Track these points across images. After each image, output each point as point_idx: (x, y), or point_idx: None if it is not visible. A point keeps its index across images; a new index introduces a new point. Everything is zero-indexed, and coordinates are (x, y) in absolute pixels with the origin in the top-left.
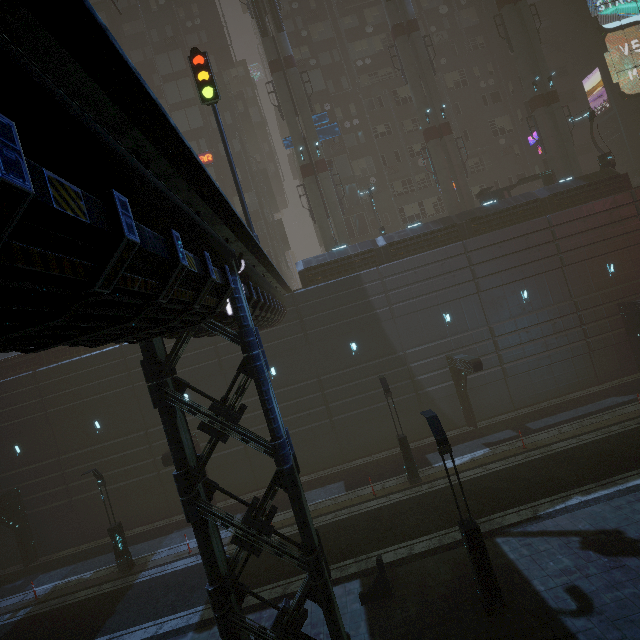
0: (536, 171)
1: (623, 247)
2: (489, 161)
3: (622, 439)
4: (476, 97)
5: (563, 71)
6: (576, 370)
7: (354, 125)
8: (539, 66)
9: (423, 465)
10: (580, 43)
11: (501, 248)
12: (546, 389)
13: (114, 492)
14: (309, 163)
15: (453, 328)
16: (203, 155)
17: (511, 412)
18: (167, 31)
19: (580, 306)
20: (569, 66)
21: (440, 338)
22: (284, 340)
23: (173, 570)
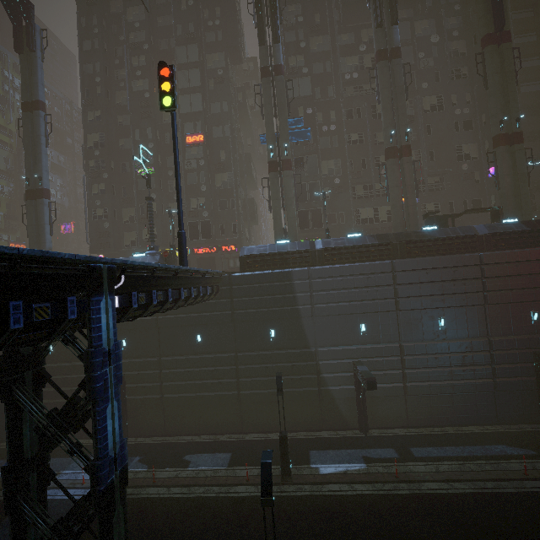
0: (492, 200)
1: None
2: (448, 182)
3: (491, 502)
4: (449, 122)
5: None
6: (477, 405)
7: (331, 130)
8: (510, 106)
9: (302, 461)
10: None
11: (428, 274)
12: (443, 415)
13: (52, 406)
14: (276, 160)
15: (366, 337)
16: (196, 135)
17: (404, 428)
18: (190, 27)
19: (494, 346)
20: None
21: (352, 343)
22: (213, 314)
23: (62, 498)
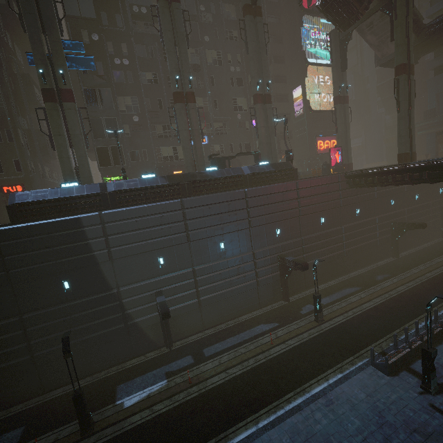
0: (257, 144)
1: (287, 218)
2: (229, 128)
3: (251, 376)
4: (226, 77)
5: (284, 79)
6: (248, 299)
7: (124, 64)
8: (263, 72)
9: (108, 402)
10: (295, 64)
11: (210, 209)
12: (227, 313)
13: None
14: (52, 88)
15: (165, 269)
16: None
17: (201, 332)
18: None
19: (256, 256)
20: (288, 77)
21: (154, 276)
22: None
23: None
